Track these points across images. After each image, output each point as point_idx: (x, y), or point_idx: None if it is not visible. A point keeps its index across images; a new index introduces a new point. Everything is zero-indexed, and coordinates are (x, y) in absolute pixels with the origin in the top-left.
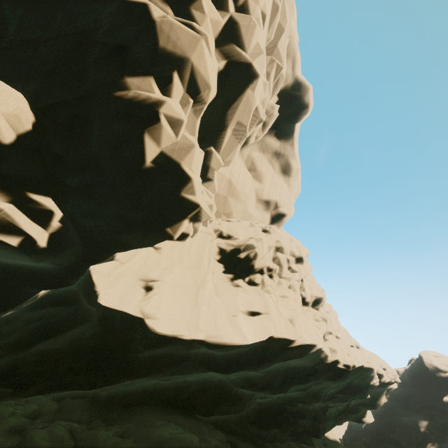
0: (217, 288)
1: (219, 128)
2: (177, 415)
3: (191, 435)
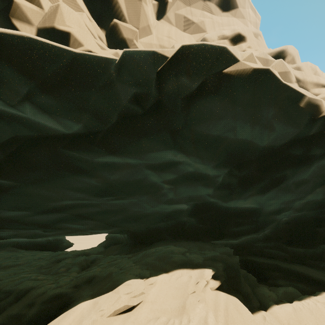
0: None
1: None
2: (183, 241)
3: (175, 248)
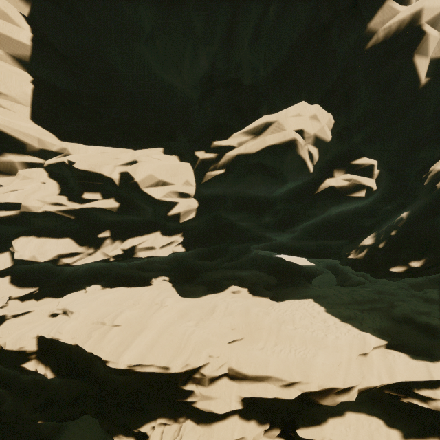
0: None
1: None
2: None
3: None
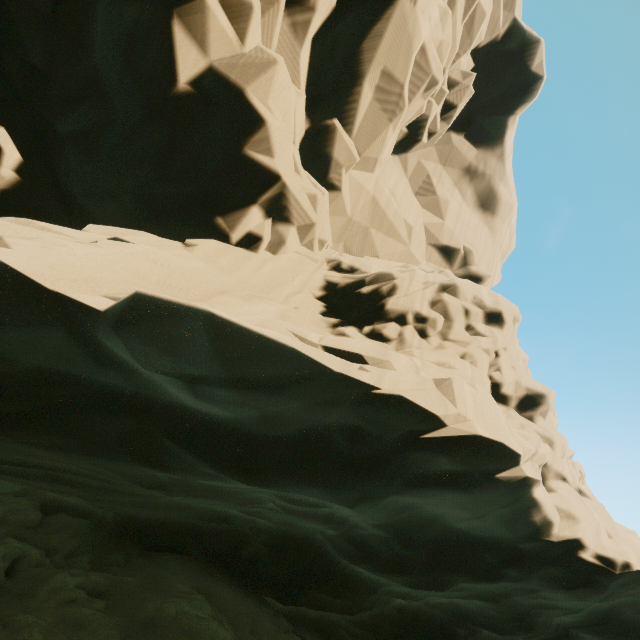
0: (285, 319)
1: (347, 79)
2: (225, 585)
3: (219, 628)
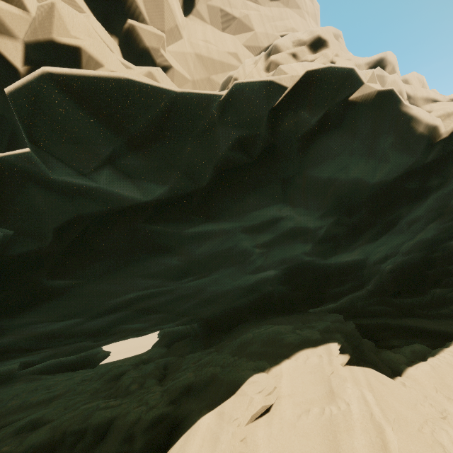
0: None
1: None
2: (276, 317)
3: (279, 327)
